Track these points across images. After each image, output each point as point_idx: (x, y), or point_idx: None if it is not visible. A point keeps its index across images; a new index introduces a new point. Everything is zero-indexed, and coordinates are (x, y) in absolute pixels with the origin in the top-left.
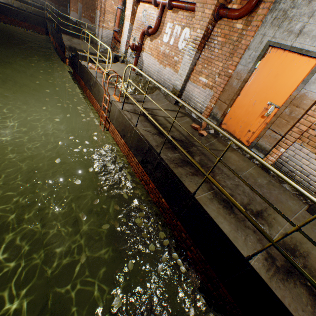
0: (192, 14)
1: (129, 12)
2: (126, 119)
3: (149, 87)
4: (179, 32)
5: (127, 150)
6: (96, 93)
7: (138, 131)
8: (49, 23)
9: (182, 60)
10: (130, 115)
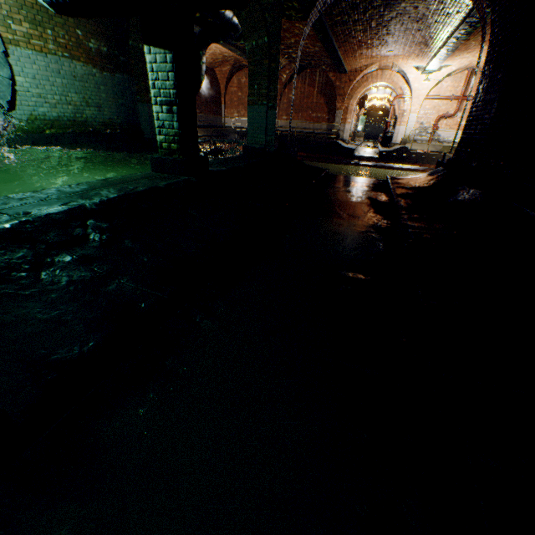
0: None
1: (416, 107)
2: None
3: None
4: None
5: None
6: None
7: None
8: None
9: None
10: None
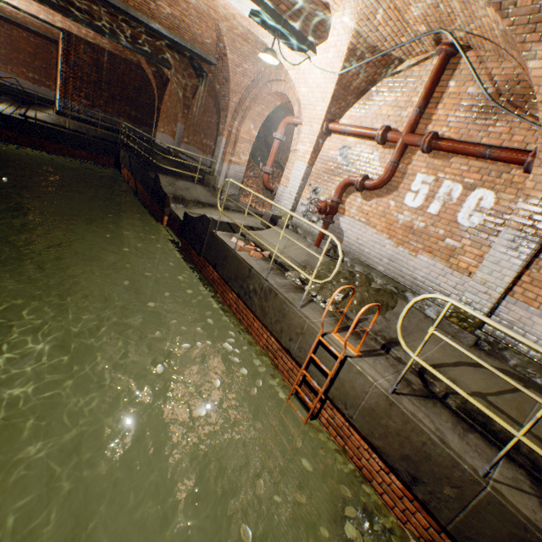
0: (500, 165)
1: (307, 147)
2: (430, 438)
3: (377, 291)
4: (459, 194)
5: (425, 524)
6: (270, 313)
7: (511, 505)
8: (124, 152)
9: (489, 253)
10: (421, 411)
